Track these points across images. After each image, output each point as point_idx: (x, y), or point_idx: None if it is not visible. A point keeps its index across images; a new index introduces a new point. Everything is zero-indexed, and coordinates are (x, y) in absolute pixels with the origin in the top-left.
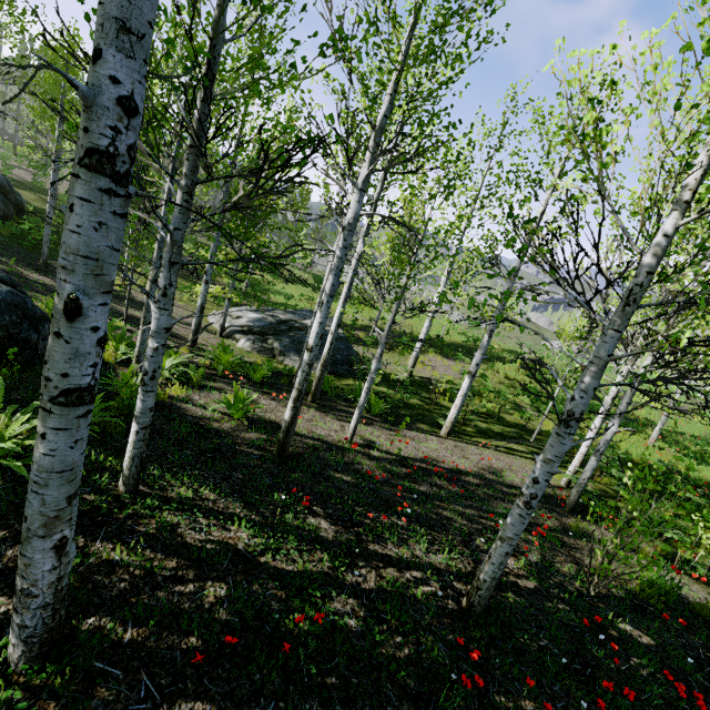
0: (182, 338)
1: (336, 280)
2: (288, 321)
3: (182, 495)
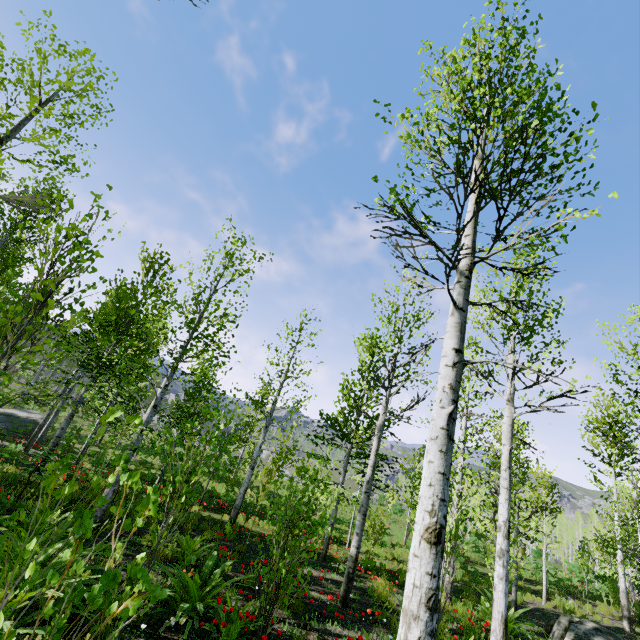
0: None
1: None
2: (5, 412)
3: None
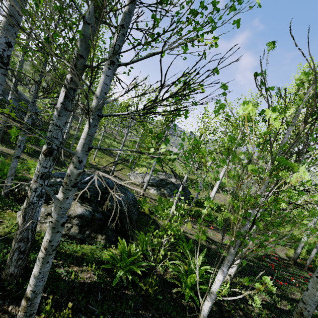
0: (135, 191)
1: None
2: (163, 179)
3: (236, 281)
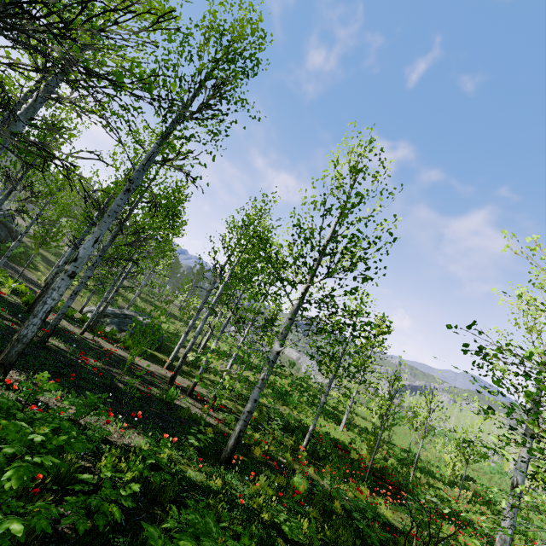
0: None
1: (78, 242)
2: (129, 315)
3: None
